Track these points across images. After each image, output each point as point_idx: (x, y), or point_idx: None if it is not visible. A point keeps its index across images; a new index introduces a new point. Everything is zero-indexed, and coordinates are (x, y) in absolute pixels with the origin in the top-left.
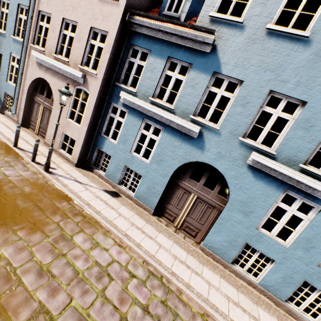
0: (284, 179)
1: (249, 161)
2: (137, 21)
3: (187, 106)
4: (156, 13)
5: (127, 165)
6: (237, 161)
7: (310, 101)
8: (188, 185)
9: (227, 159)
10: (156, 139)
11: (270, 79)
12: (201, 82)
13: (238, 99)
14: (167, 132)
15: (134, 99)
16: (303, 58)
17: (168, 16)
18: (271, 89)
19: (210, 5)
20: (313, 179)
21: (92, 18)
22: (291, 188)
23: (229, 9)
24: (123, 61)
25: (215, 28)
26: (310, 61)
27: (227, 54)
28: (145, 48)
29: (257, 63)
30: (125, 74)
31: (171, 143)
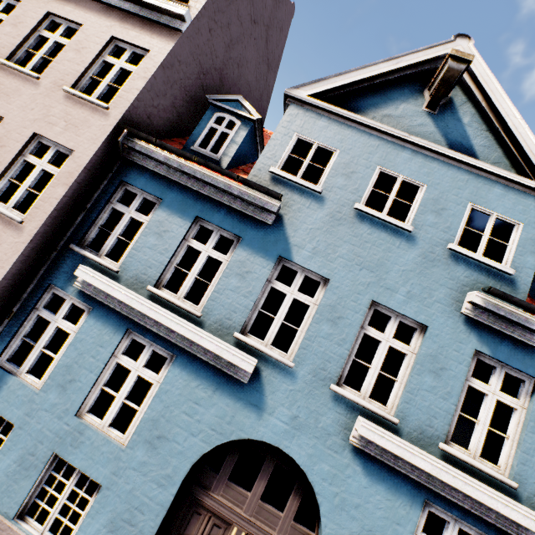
0: (421, 478)
1: (354, 439)
2: (141, 148)
3: (229, 312)
4: (179, 144)
5: (58, 454)
6: (332, 438)
7: (432, 325)
8: (226, 501)
9: (312, 432)
10: (154, 381)
11: (369, 282)
12: (258, 271)
13: (323, 309)
14: (182, 364)
15: (110, 285)
16: (410, 259)
17: (200, 154)
18: (373, 298)
19: (272, 158)
20: (470, 479)
21: (42, 119)
22: (436, 497)
23: (300, 170)
24: (98, 207)
25: (280, 191)
26: (420, 264)
27: (300, 232)
28: (151, 193)
29: (347, 255)
30: (98, 231)
31: (190, 391)
